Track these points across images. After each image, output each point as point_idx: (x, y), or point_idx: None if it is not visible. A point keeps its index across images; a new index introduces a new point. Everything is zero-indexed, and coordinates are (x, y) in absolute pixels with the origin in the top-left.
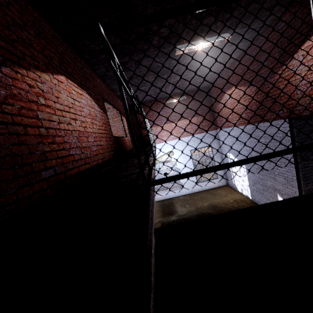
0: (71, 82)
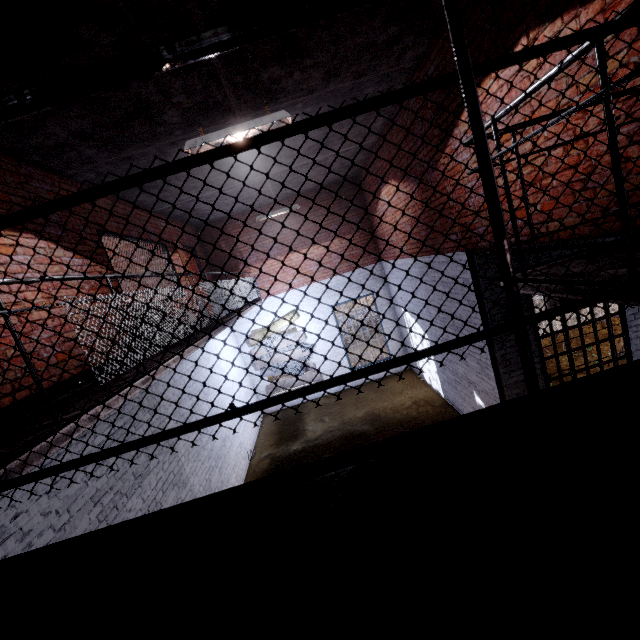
0: None
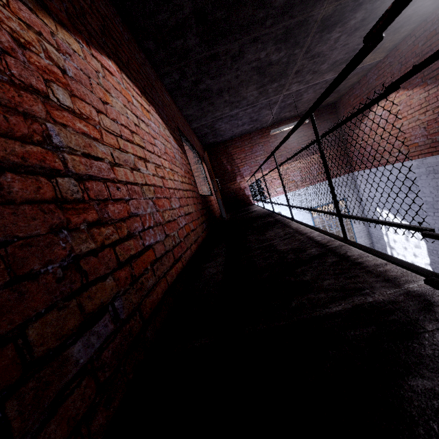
0: (128, 82)
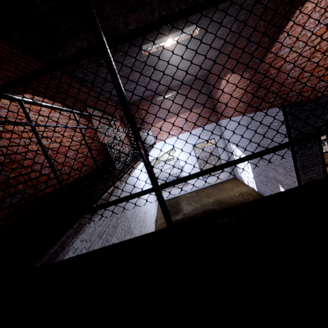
0: (38, 99)
